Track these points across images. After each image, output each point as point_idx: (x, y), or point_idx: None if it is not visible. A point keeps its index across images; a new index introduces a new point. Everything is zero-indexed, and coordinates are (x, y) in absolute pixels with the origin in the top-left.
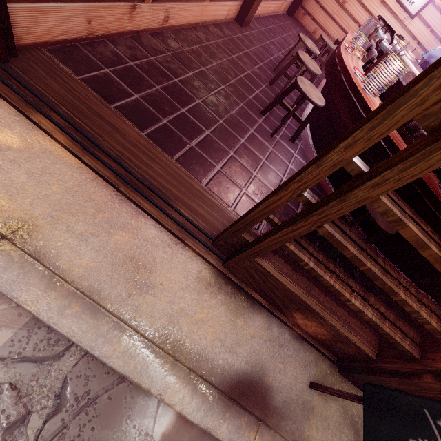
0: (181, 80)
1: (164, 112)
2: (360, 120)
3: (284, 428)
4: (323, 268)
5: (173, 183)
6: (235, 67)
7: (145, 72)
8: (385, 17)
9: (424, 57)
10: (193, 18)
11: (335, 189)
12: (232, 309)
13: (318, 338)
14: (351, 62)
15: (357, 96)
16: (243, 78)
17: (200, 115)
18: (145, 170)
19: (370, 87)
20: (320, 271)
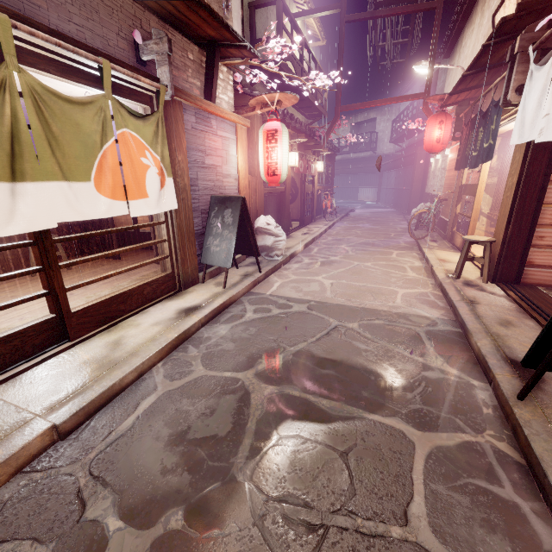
0: None
1: None
2: None
3: (536, 393)
4: None
5: None
6: None
7: None
8: None
9: None
10: None
11: None
12: None
13: None
14: None
15: None
16: None
17: None
18: None
19: None
20: None
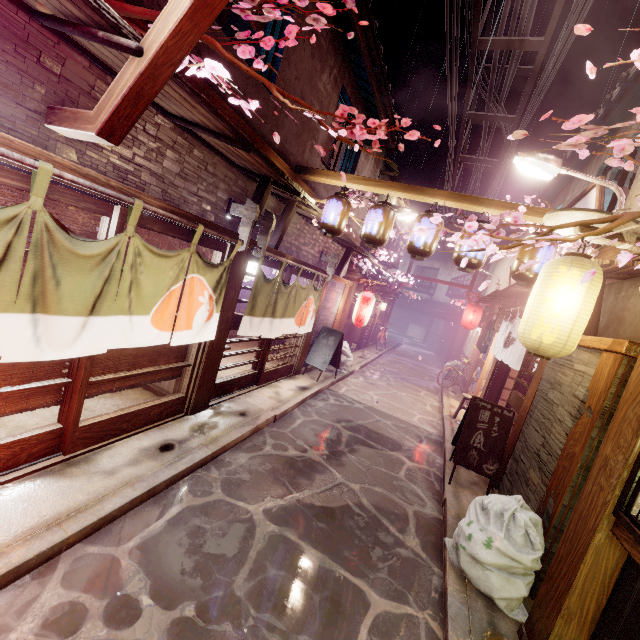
0: None
1: None
2: None
3: None
4: None
5: None
6: None
7: None
8: None
9: None
10: None
11: None
12: None
13: None
14: None
15: None
16: None
17: None
18: None
19: None
20: None
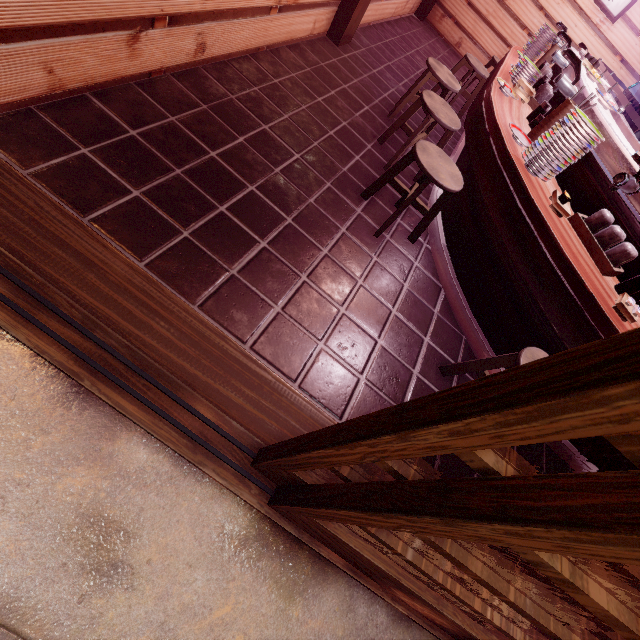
0: (223, 154)
1: (185, 217)
2: (518, 222)
3: None
4: (433, 554)
5: (189, 354)
6: (321, 118)
7: (156, 146)
8: (570, 20)
9: (630, 103)
10: (251, 40)
11: (479, 322)
12: (283, 586)
13: (435, 622)
14: (509, 113)
15: (514, 180)
16: (334, 136)
17: (251, 214)
18: (137, 336)
19: (537, 164)
20: (426, 566)
